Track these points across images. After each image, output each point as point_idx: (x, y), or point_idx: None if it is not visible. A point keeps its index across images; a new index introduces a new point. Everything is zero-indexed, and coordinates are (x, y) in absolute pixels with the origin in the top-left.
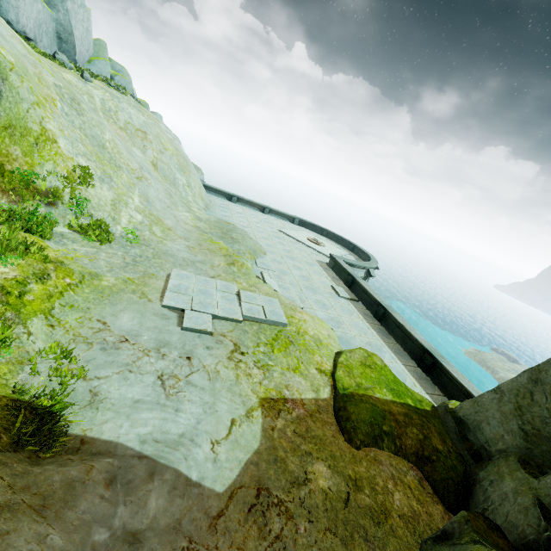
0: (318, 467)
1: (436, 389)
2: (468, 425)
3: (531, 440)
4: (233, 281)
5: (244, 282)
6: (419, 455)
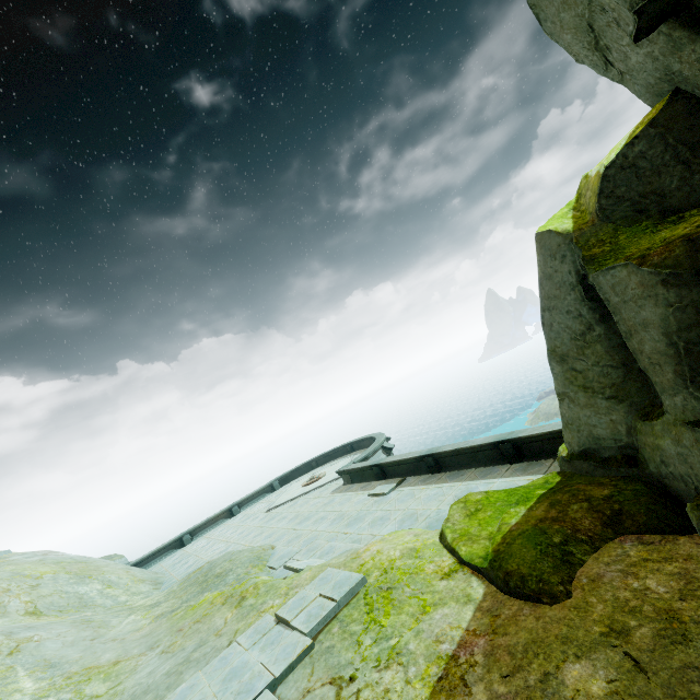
0: (571, 675)
1: (545, 462)
2: (591, 448)
3: (622, 396)
4: (261, 616)
5: (274, 601)
6: (607, 521)
